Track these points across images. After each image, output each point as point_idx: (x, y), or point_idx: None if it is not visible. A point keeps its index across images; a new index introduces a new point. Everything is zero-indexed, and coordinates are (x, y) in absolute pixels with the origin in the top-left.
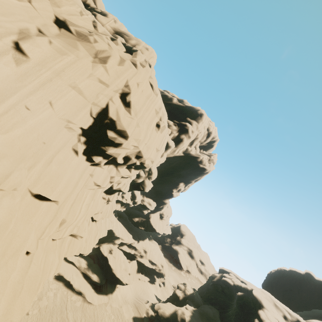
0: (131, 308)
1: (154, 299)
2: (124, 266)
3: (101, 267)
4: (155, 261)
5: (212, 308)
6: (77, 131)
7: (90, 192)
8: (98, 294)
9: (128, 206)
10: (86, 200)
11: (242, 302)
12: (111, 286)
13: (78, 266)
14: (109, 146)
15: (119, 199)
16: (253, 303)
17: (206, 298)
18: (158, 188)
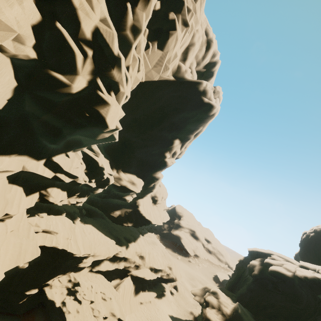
0: None
1: None
2: (104, 311)
3: None
4: (159, 267)
5: None
6: None
7: None
8: None
9: (96, 195)
10: None
11: None
12: None
13: None
14: None
15: (31, 170)
16: None
17: (254, 308)
18: (141, 156)
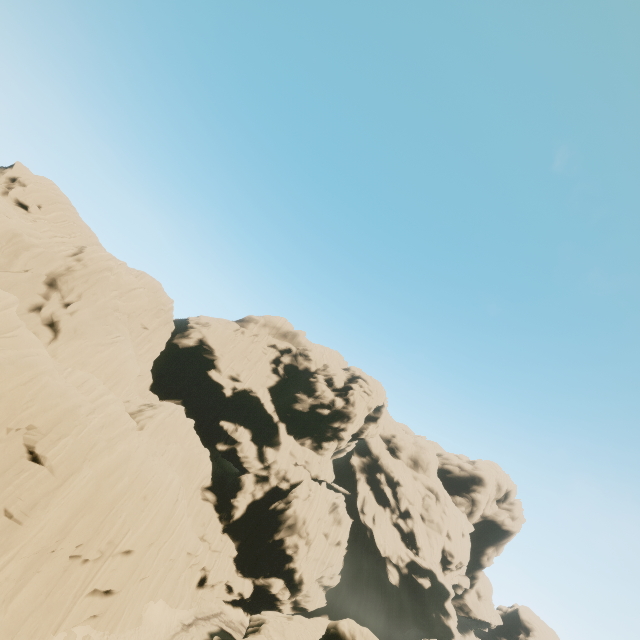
0: None
1: None
2: None
3: None
4: None
5: None
6: (439, 562)
7: None
8: None
9: None
10: None
11: None
12: None
13: None
14: (450, 564)
15: None
16: None
17: None
18: None
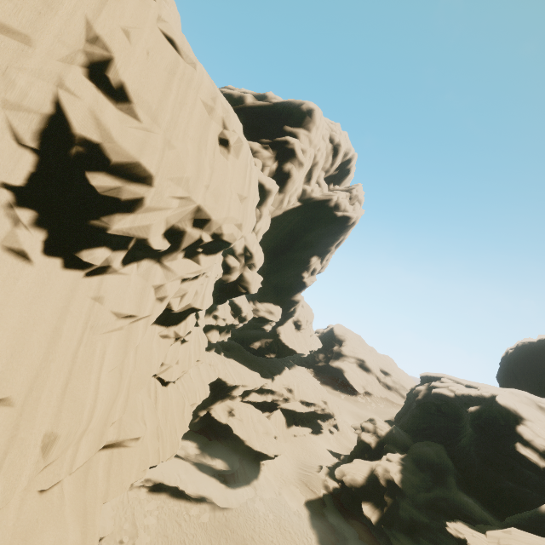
0: (296, 490)
1: (329, 458)
2: (261, 428)
3: (225, 442)
4: (311, 400)
5: (431, 445)
6: None
7: (114, 339)
8: (233, 488)
9: (234, 327)
10: (108, 361)
11: (481, 421)
12: (251, 467)
13: (184, 456)
14: (110, 213)
15: (209, 323)
16: (503, 417)
17: (414, 431)
18: (276, 280)
